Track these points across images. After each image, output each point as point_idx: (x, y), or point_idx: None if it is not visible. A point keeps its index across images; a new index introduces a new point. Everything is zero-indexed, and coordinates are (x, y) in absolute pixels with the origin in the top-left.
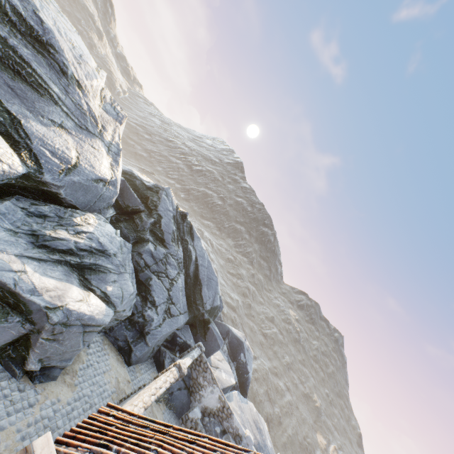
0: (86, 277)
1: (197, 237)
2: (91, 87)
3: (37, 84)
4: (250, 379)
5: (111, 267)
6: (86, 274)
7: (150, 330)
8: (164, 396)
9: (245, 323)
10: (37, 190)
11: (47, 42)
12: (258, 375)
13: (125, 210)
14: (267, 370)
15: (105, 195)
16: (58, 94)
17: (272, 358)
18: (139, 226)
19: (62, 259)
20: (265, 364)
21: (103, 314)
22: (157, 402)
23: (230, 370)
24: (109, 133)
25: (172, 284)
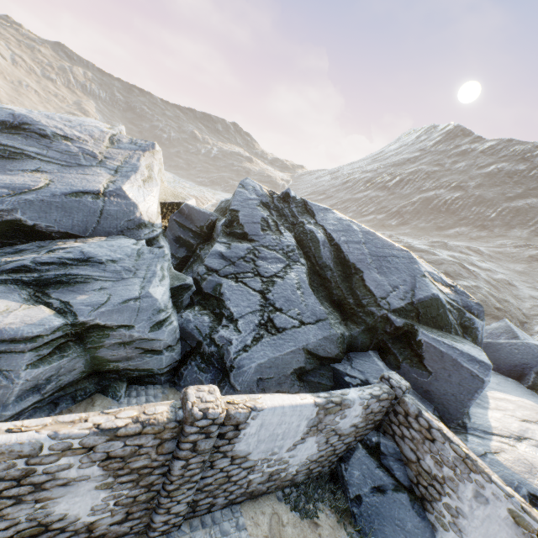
0: (47, 292)
1: (321, 210)
2: (90, 138)
3: (14, 154)
4: None
5: (102, 274)
6: (50, 289)
7: (231, 361)
8: (333, 504)
9: None
10: (17, 232)
11: (20, 124)
12: None
13: (203, 234)
14: None
15: (111, 211)
16: (37, 152)
17: None
18: (216, 239)
19: (8, 279)
20: None
21: (28, 324)
22: (302, 517)
23: None
24: (119, 160)
25: (272, 283)
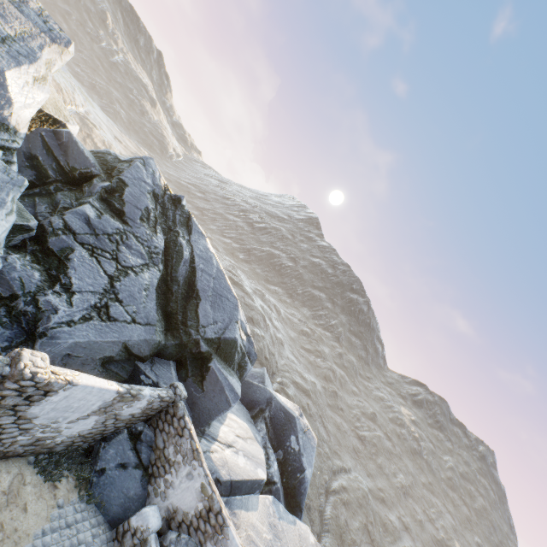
0: None
1: (199, 232)
2: None
3: None
4: (306, 483)
5: None
6: None
7: (47, 329)
8: (79, 472)
9: (328, 416)
10: None
11: None
12: (349, 497)
13: (71, 176)
14: (364, 491)
15: None
16: None
17: (375, 475)
18: (86, 194)
19: None
20: (362, 482)
21: None
22: (46, 479)
23: (260, 457)
24: (14, 28)
25: (125, 274)
